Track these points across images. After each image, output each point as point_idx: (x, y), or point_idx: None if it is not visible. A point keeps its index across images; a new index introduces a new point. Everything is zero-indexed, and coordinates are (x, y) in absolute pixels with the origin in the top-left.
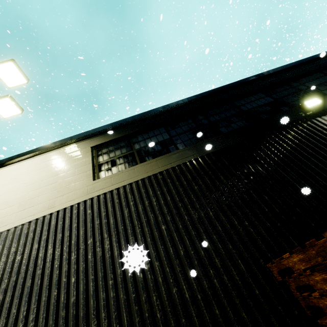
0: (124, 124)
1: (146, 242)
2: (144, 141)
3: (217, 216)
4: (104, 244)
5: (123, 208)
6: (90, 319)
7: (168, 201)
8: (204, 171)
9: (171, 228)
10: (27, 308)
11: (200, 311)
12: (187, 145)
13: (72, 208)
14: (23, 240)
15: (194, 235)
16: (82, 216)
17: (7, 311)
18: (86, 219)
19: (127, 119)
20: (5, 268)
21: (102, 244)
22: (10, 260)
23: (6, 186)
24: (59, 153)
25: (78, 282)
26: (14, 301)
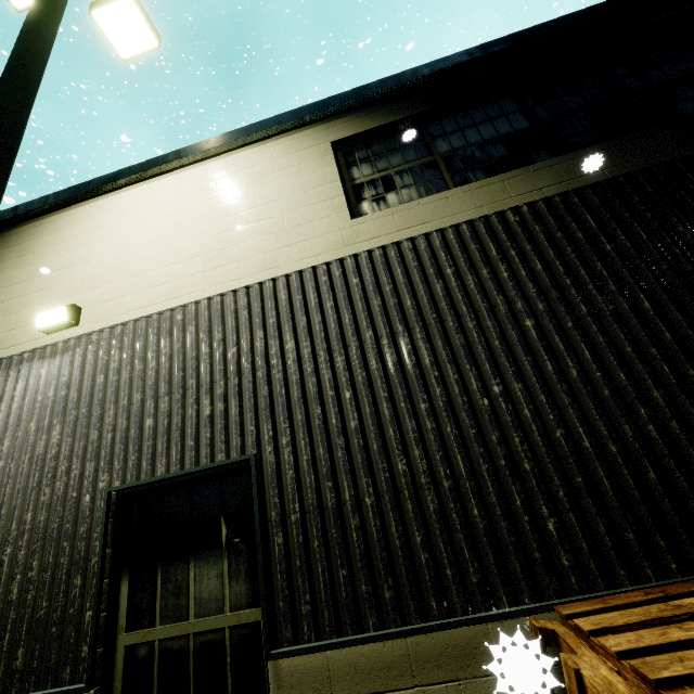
0: (408, 86)
1: (491, 348)
2: (462, 134)
3: (662, 311)
4: (400, 343)
5: (432, 280)
6: (393, 456)
7: (539, 271)
8: (633, 212)
9: (549, 326)
10: (273, 427)
11: (614, 471)
12: (580, 148)
13: (316, 271)
14: (231, 322)
15: (604, 343)
16: (341, 289)
17: (240, 427)
18: (351, 295)
19: (417, 72)
20: (214, 364)
21: (395, 342)
22: (219, 352)
23: (165, 220)
24: (257, 155)
25: (359, 399)
26: (247, 415)
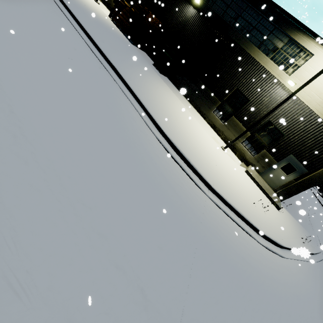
0: None
1: None
2: None
3: None
4: None
5: None
6: None
7: None
8: None
9: None
10: None
11: None
12: None
13: None
14: None
15: None
16: None
17: None
18: None
19: None
20: None
21: None
22: None
23: None
24: None
25: None
26: None
